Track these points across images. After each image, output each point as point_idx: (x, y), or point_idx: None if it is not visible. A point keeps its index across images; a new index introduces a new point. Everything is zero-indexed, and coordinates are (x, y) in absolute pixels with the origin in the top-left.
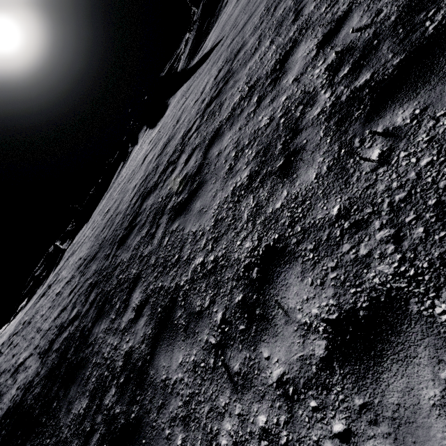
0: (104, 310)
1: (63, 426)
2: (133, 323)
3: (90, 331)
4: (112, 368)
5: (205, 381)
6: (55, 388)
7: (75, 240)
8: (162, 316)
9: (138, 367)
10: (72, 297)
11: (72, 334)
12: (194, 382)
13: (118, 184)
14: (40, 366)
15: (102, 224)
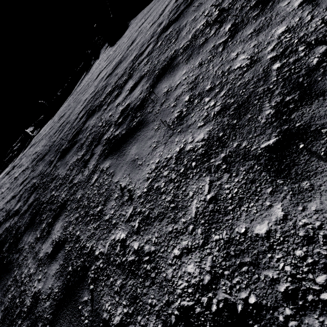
0: (35, 221)
1: None
2: (48, 260)
3: (21, 235)
4: (22, 301)
5: None
6: None
7: (41, 131)
8: (70, 280)
9: None
10: (21, 189)
11: (11, 229)
12: None
13: (76, 92)
14: None
15: (56, 126)
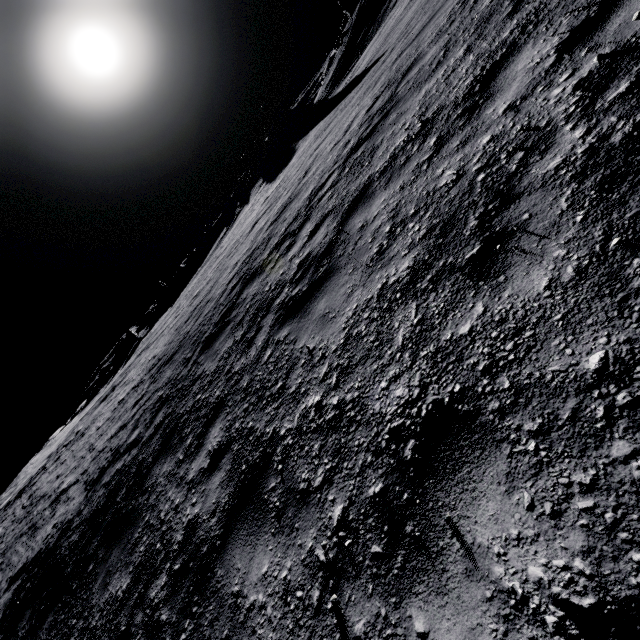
0: (171, 443)
1: (95, 606)
2: (205, 476)
3: (149, 469)
4: (167, 541)
5: (301, 629)
6: (95, 542)
7: (154, 329)
8: (246, 478)
9: (201, 554)
10: (135, 412)
11: (127, 468)
12: (281, 621)
13: (215, 257)
14: (84, 502)
15: (188, 312)
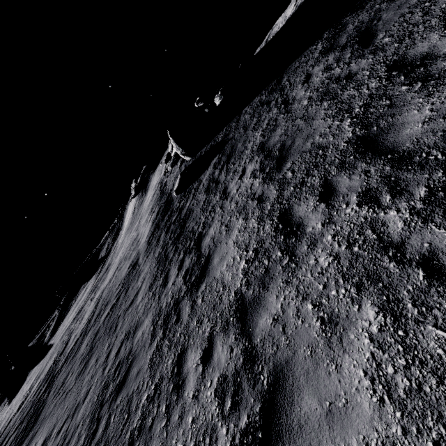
0: None
1: None
2: None
3: None
4: None
5: None
6: None
7: None
8: None
9: None
10: None
11: None
12: None
13: None
14: None
15: None
